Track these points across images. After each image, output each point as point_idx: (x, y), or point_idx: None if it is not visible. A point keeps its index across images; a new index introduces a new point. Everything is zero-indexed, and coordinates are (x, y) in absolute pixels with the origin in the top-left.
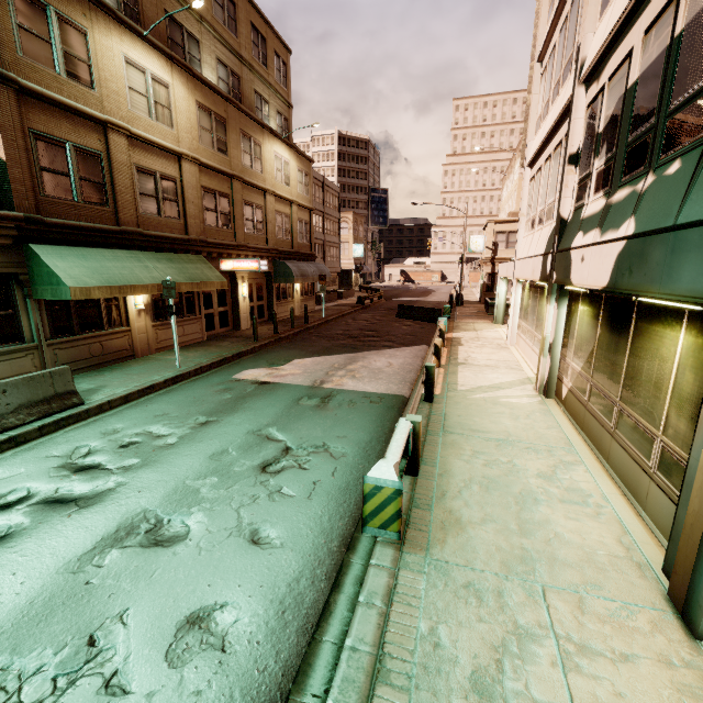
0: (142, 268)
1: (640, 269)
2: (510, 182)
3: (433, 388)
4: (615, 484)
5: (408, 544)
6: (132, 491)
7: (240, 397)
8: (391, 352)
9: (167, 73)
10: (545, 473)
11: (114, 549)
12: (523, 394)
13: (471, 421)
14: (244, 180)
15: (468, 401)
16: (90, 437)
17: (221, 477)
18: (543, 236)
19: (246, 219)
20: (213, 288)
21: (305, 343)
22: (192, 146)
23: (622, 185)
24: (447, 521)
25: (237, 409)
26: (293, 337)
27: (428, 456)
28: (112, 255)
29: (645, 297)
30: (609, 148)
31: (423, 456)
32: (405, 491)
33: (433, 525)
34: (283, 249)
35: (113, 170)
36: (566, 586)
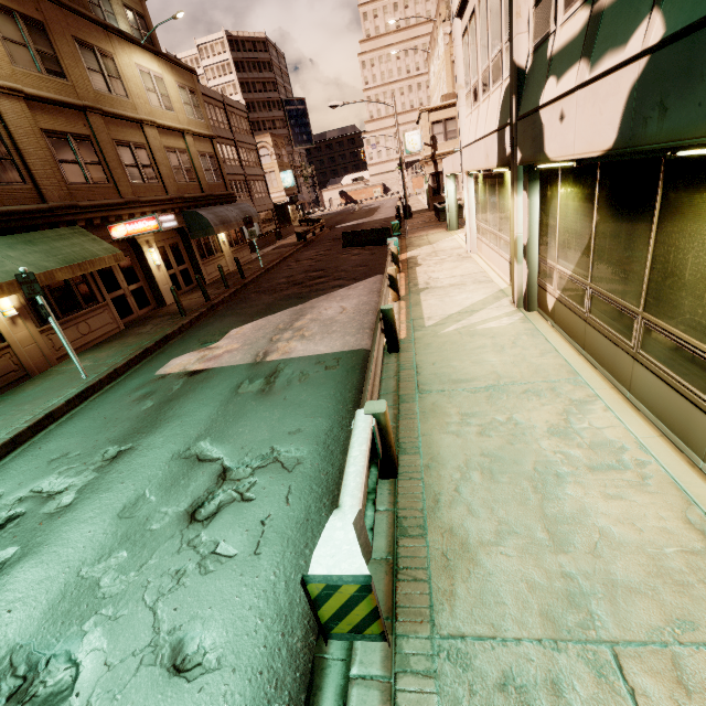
0: None
1: (688, 98)
2: (436, 60)
3: (396, 335)
4: (647, 421)
5: (401, 615)
6: None
7: (163, 402)
8: (342, 292)
9: None
10: (557, 427)
11: None
12: (501, 314)
13: (450, 367)
14: (104, 112)
15: (440, 339)
16: None
17: (132, 548)
18: (492, 106)
19: (126, 165)
20: (105, 265)
21: (244, 304)
22: (3, 71)
23: None
24: (450, 550)
25: (160, 422)
26: (230, 300)
27: (407, 437)
28: None
29: (696, 146)
30: None
31: (400, 439)
32: (385, 509)
33: (432, 565)
34: (191, 196)
35: None
36: (645, 636)
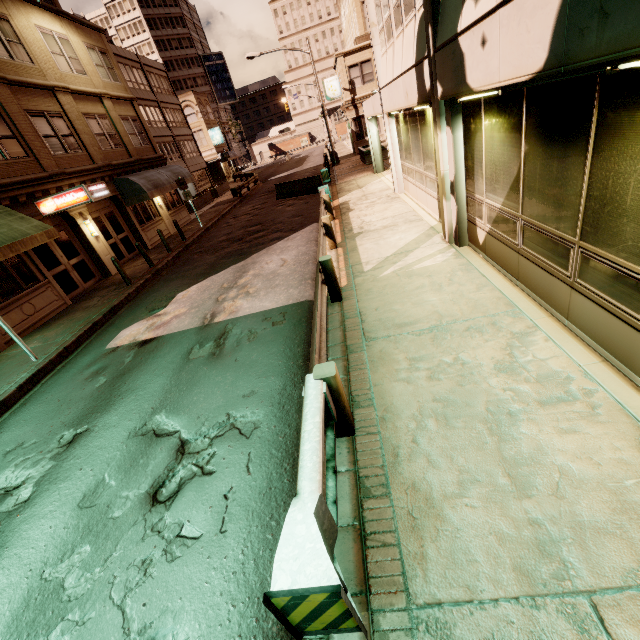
0: None
1: None
2: (345, 2)
3: (337, 284)
4: (588, 347)
5: (375, 587)
6: None
7: (116, 377)
8: (281, 244)
9: None
10: (503, 363)
11: None
12: (434, 252)
13: (392, 311)
14: (9, 81)
15: (380, 283)
16: None
17: (95, 540)
18: (407, 40)
19: (44, 136)
20: (38, 243)
21: (187, 266)
22: None
23: None
24: (415, 507)
25: (114, 398)
26: (174, 263)
27: (359, 390)
28: None
29: None
30: None
31: (352, 393)
32: (346, 469)
33: (399, 526)
34: (119, 162)
35: None
36: (620, 581)
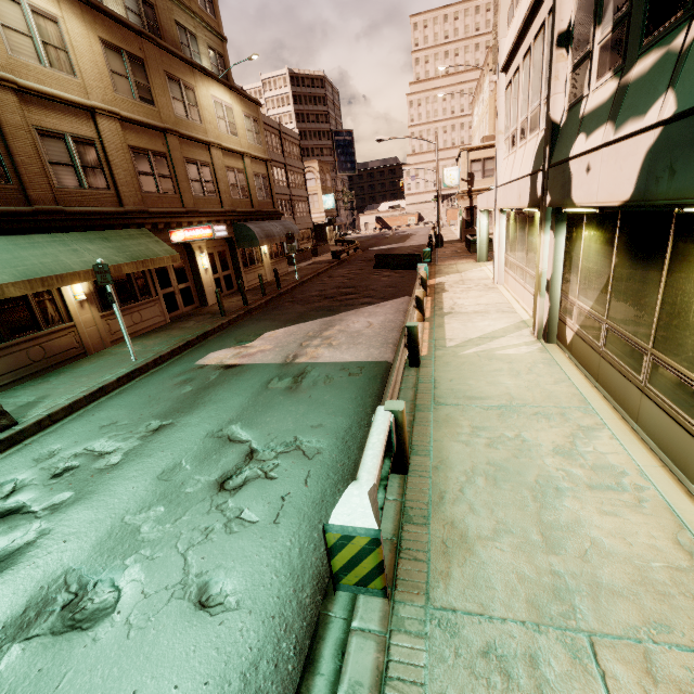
0: (69, 253)
1: (692, 165)
2: (480, 104)
3: (418, 350)
4: (651, 452)
5: (400, 586)
6: (55, 542)
7: (201, 388)
8: (370, 309)
9: (51, 2)
10: (562, 448)
11: (15, 644)
12: (520, 342)
13: (466, 385)
14: (180, 134)
15: (459, 359)
16: (19, 468)
17: (168, 505)
18: (528, 152)
19: (192, 180)
20: (163, 264)
21: (278, 311)
22: (106, 97)
23: (644, 51)
24: (449, 539)
25: (197, 404)
26: (265, 306)
27: (419, 441)
28: (28, 242)
29: None
30: (618, 5)
31: (413, 442)
32: (394, 498)
33: (432, 549)
34: (242, 210)
35: (6, 137)
36: (621, 631)
